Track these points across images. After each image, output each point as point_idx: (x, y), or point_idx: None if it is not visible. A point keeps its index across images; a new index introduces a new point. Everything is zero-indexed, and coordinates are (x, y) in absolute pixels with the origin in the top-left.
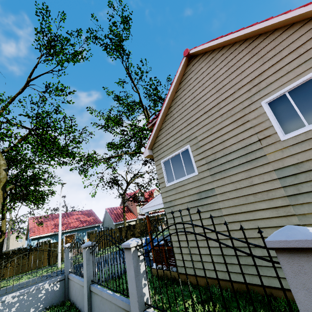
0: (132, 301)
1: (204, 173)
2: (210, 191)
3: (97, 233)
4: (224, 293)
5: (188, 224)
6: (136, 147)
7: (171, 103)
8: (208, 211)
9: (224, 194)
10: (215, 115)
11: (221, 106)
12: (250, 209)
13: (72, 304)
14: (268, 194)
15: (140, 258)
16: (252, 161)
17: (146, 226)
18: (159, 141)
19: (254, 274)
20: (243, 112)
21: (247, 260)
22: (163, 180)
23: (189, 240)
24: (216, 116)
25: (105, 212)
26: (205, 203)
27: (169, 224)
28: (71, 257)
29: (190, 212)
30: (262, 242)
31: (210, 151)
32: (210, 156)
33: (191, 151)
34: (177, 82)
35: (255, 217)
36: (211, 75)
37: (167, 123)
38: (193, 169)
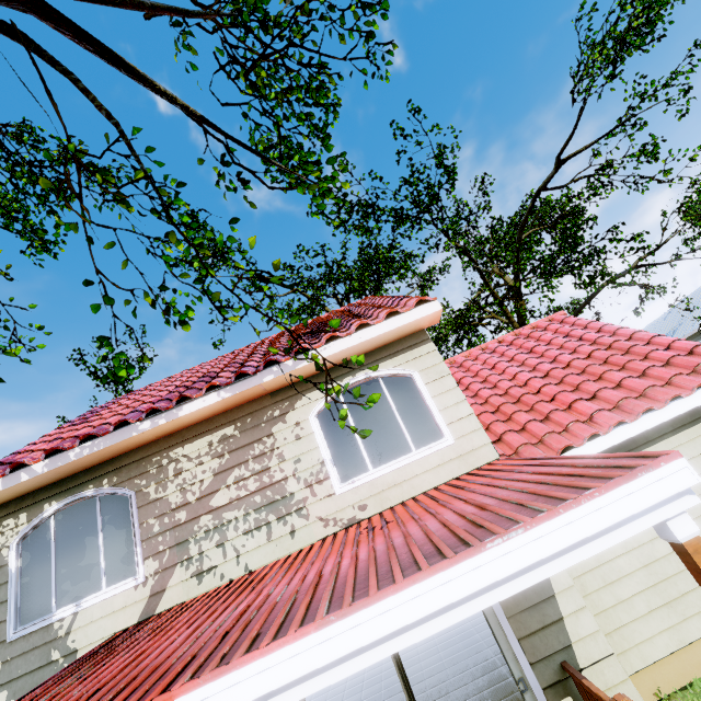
0: None
1: None
2: None
3: None
4: None
5: None
6: None
7: None
8: None
9: None
10: None
11: None
12: None
13: None
14: None
15: None
16: None
17: None
18: None
19: None
20: None
21: None
22: None
23: None
24: None
25: None
26: None
27: None
28: None
29: None
30: None
31: None
32: None
33: None
34: None
35: None
36: None
37: None
38: None
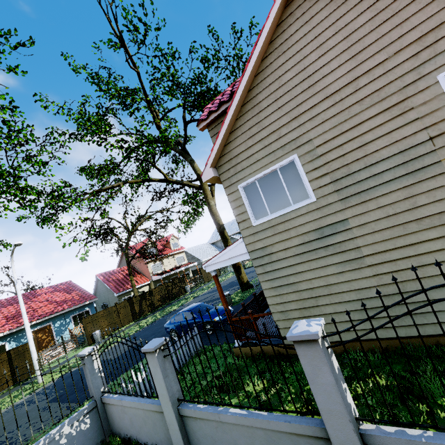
0: (332, 422)
1: (329, 197)
2: (340, 224)
3: (94, 314)
4: (370, 356)
5: (300, 278)
6: (141, 172)
7: (253, 81)
8: (337, 254)
9: (365, 226)
10: (348, 101)
11: (360, 84)
12: (411, 242)
13: (127, 441)
14: (441, 218)
15: (328, 350)
16: (416, 172)
17: (168, 290)
18: (231, 152)
19: (413, 325)
20: (404, 94)
21: (404, 309)
22: (245, 217)
23: (302, 299)
24: (350, 103)
25: (96, 280)
26: (332, 243)
27: (263, 282)
28: (98, 368)
29: (303, 260)
30: (428, 282)
31: (340, 162)
32: (340, 170)
33: (301, 164)
34: (267, 38)
35: (419, 251)
36: (339, 26)
37: (248, 118)
38: (306, 194)
